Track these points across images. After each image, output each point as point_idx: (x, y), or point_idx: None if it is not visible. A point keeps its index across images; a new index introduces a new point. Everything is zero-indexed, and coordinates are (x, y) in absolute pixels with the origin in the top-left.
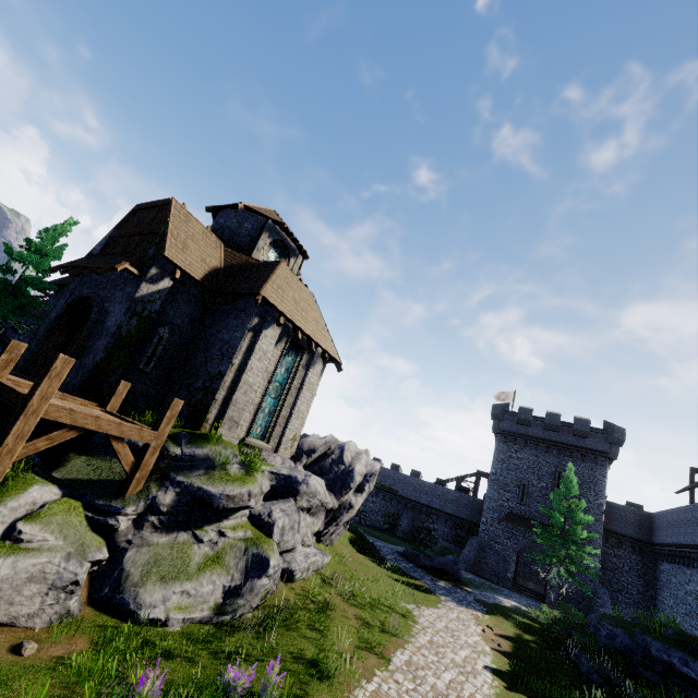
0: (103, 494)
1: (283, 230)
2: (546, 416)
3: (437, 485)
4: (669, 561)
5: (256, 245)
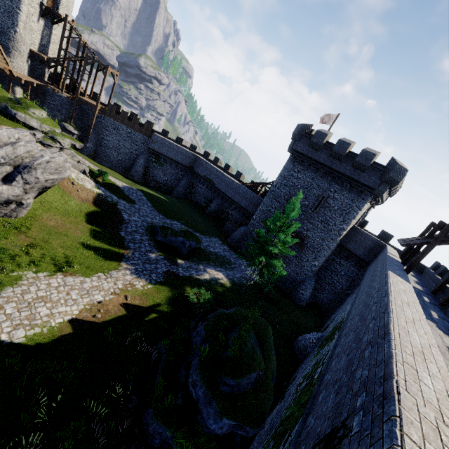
0: None
1: None
2: (337, 143)
3: (241, 186)
4: None
5: None
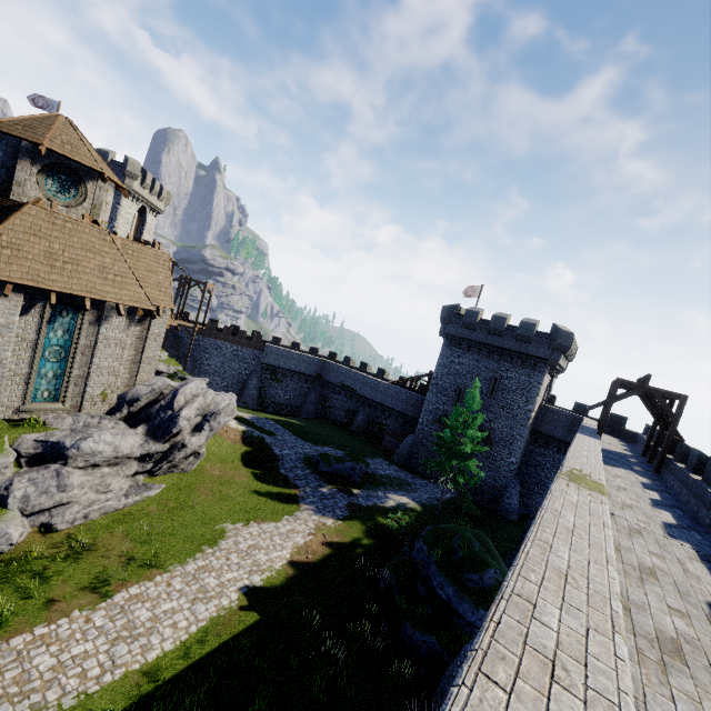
0: None
1: (40, 154)
2: (492, 319)
3: (391, 386)
4: None
5: (14, 180)
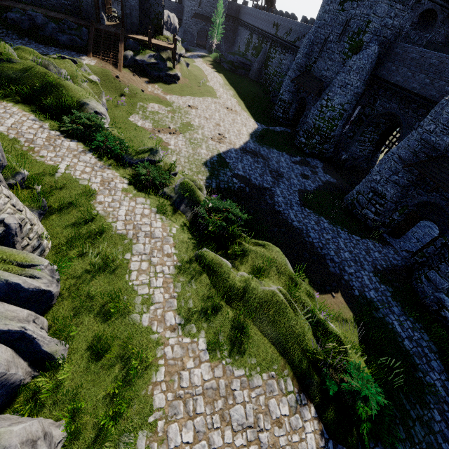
0: (171, 61)
1: None
2: None
3: None
4: (242, 27)
5: None
